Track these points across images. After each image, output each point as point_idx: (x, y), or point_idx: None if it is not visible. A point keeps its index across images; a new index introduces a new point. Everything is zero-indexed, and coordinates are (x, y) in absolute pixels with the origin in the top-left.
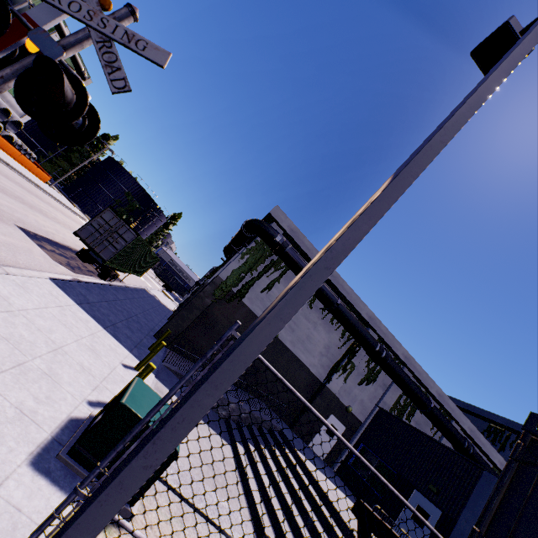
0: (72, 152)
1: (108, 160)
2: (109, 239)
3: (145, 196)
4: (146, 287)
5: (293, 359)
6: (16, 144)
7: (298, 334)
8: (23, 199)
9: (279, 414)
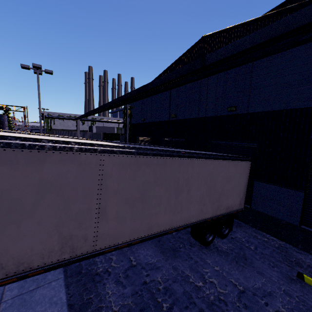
0: None
1: None
2: None
3: None
4: None
5: (69, 130)
6: None
7: (66, 126)
8: None
9: None
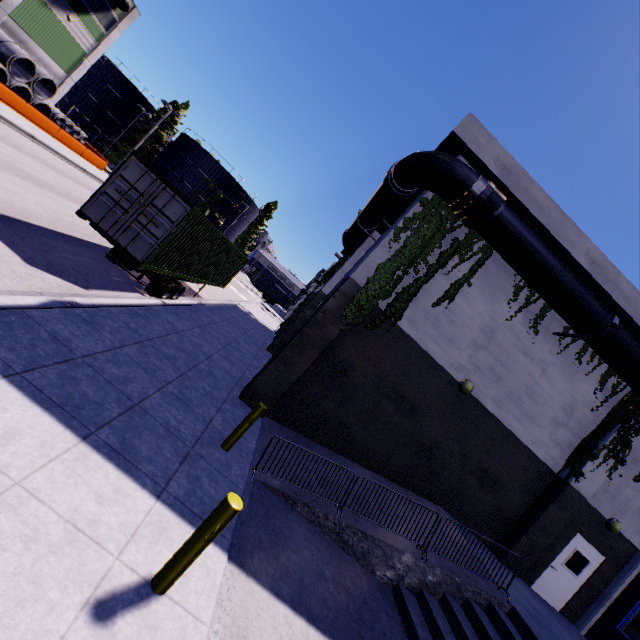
0: (138, 133)
1: (181, 138)
2: (141, 220)
3: (230, 181)
4: (237, 302)
5: (499, 432)
6: (56, 118)
7: (507, 386)
8: (32, 175)
9: (473, 528)
